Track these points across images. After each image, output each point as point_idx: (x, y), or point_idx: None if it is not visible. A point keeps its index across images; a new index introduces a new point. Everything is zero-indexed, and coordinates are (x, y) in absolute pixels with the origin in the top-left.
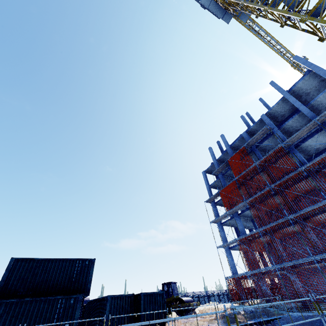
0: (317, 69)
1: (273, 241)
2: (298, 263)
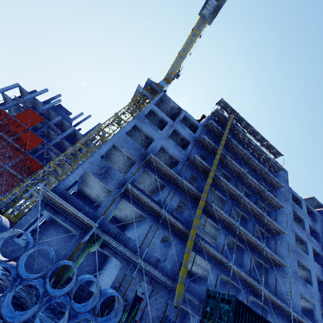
0: None
1: None
2: None
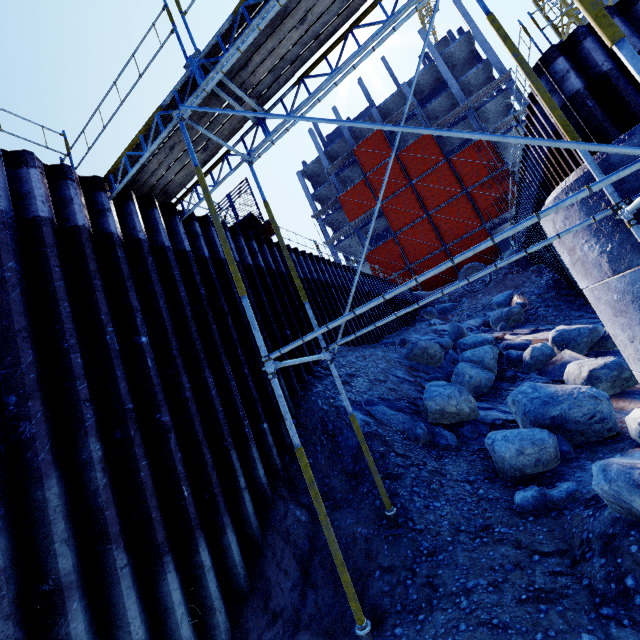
0: (476, 31)
1: (409, 243)
2: (432, 256)
